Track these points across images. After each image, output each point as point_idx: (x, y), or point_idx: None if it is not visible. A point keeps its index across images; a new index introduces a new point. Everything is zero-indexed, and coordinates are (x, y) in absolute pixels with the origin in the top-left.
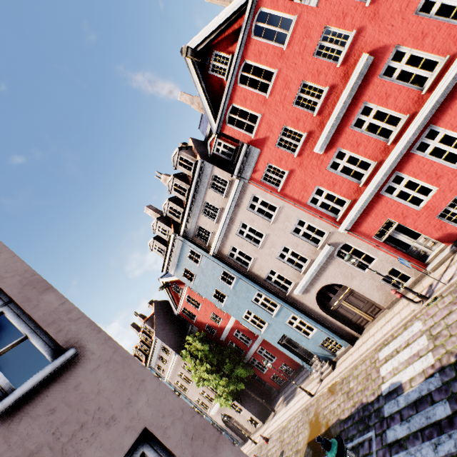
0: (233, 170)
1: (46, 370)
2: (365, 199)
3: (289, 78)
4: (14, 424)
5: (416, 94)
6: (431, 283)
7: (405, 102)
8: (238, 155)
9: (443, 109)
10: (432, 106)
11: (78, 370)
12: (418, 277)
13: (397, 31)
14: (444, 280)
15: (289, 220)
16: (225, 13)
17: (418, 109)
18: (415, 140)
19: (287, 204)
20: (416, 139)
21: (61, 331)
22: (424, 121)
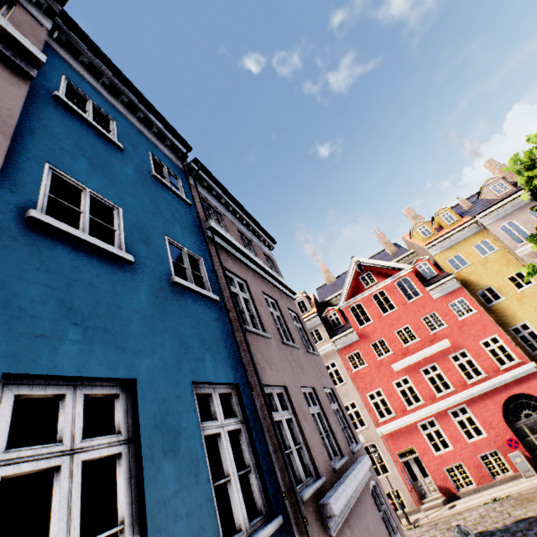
0: (334, 335)
1: (316, 353)
2: (406, 421)
3: (401, 317)
4: (314, 358)
5: (464, 381)
6: (419, 517)
7: (456, 380)
8: (344, 330)
9: (475, 401)
10: (469, 393)
11: (319, 360)
12: (412, 510)
13: (468, 342)
14: (429, 517)
15: (347, 396)
16: (388, 263)
17: (462, 390)
18: (452, 406)
19: (352, 384)
20: (453, 406)
21: (314, 346)
22: (462, 399)
